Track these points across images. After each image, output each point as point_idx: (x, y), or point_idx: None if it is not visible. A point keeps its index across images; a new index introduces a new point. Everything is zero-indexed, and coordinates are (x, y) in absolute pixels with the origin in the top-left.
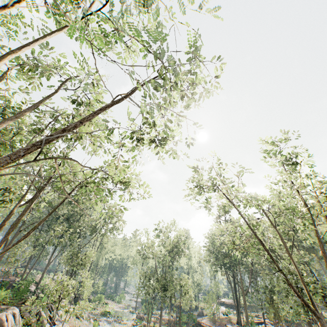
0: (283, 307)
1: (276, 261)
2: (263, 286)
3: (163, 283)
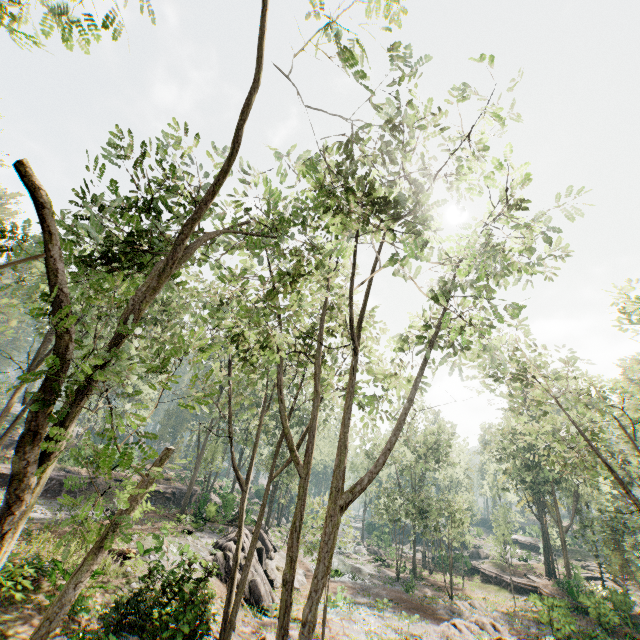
0: (639, 557)
1: (629, 483)
2: (601, 521)
3: (420, 506)
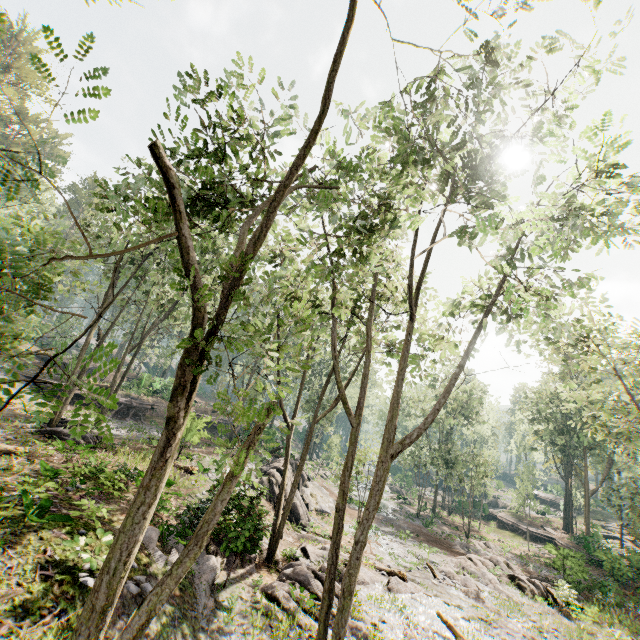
0: None
1: None
2: (631, 488)
3: (446, 457)
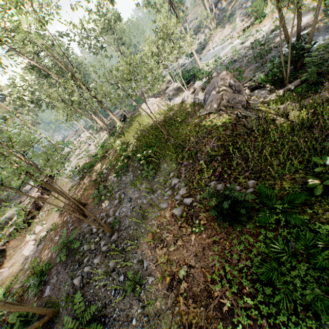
0: None
1: None
2: None
3: None
